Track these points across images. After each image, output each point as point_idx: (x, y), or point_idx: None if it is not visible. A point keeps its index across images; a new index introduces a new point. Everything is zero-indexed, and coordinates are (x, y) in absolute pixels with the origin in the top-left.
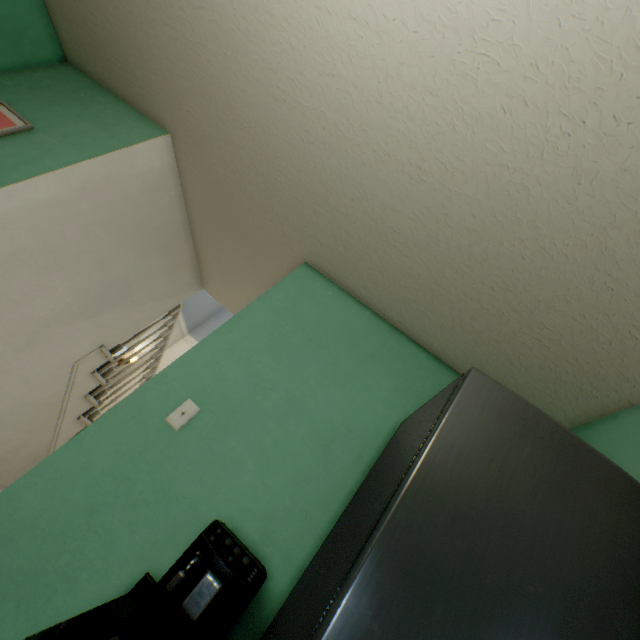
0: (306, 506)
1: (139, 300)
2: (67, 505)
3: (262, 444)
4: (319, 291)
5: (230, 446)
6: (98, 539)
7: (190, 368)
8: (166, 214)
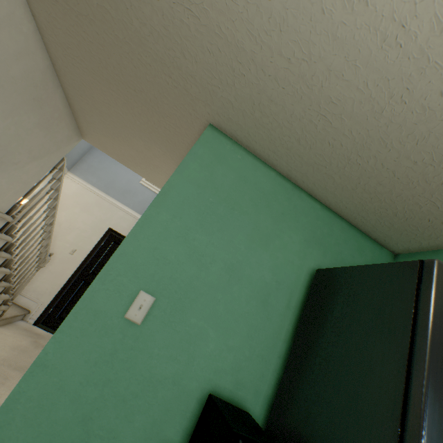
0: (260, 352)
1: (21, 161)
2: (57, 425)
3: (217, 314)
4: (229, 156)
5: (191, 323)
6: (101, 440)
7: (131, 260)
8: (23, 58)
